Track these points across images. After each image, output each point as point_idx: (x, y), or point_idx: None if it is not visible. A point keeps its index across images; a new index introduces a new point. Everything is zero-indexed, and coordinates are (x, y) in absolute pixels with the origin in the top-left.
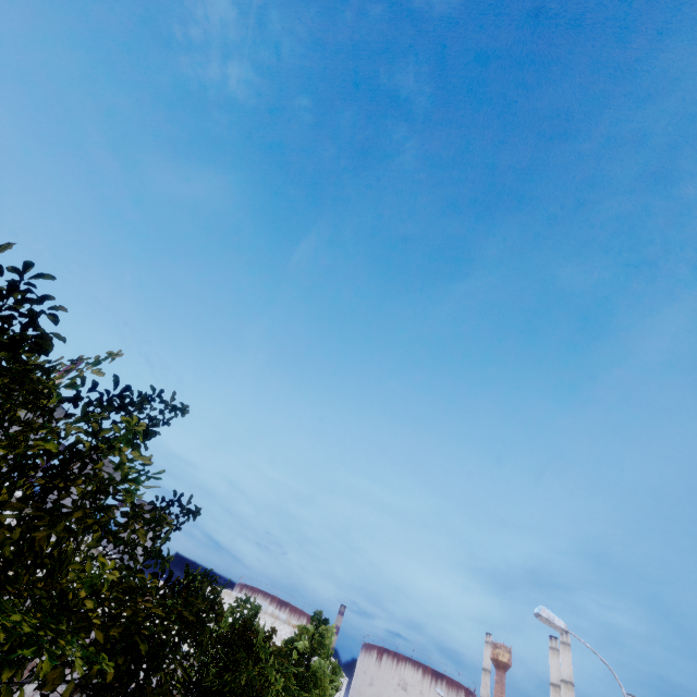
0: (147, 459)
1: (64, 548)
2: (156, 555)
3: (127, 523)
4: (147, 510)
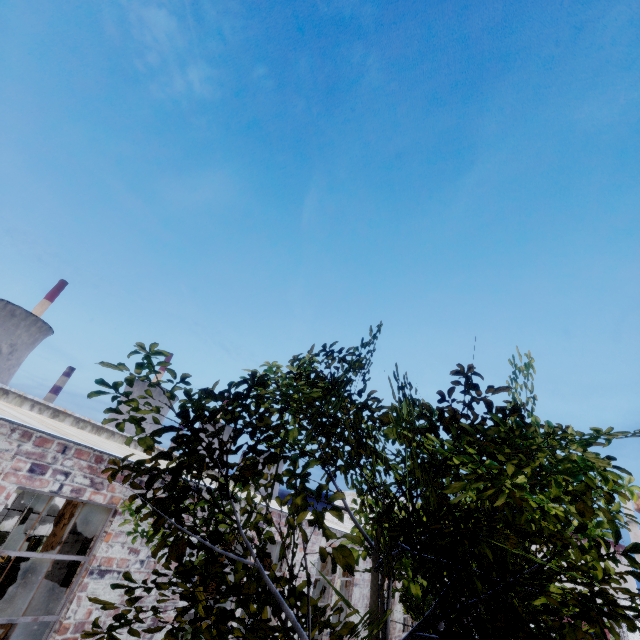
0: None
1: None
2: None
3: None
4: None
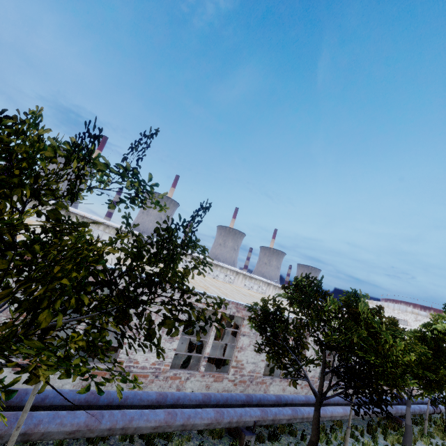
0: (48, 130)
1: (86, 233)
2: (189, 242)
3: (168, 227)
4: (189, 221)
